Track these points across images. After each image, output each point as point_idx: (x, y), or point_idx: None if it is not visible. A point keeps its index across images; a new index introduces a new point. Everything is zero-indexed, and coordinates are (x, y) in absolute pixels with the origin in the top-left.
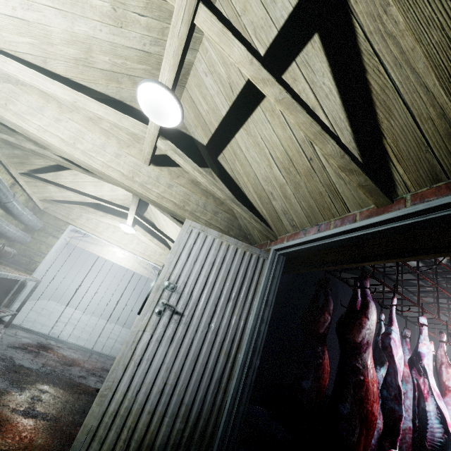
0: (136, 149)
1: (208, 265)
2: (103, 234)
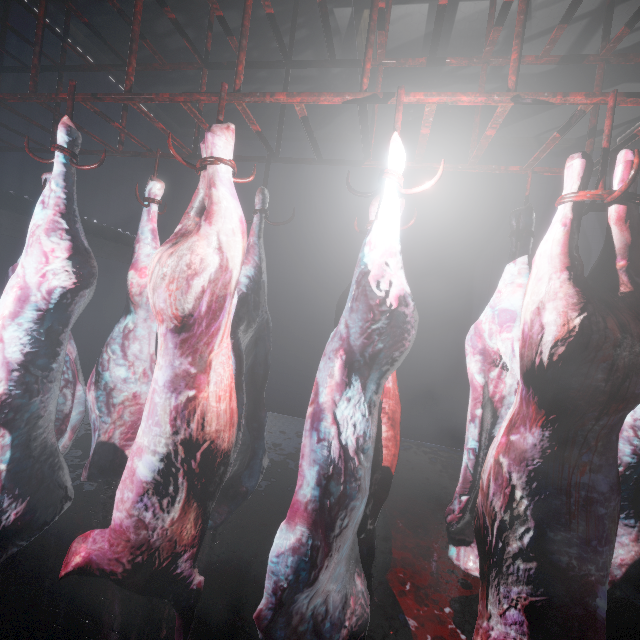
0: None
1: None
2: None
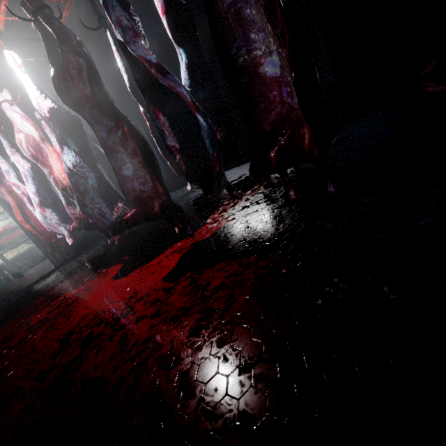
0: None
1: None
2: None
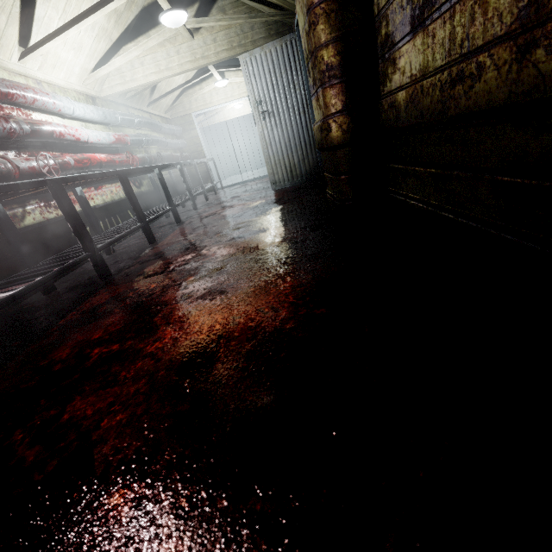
0: (179, 36)
1: (268, 75)
2: (213, 102)
